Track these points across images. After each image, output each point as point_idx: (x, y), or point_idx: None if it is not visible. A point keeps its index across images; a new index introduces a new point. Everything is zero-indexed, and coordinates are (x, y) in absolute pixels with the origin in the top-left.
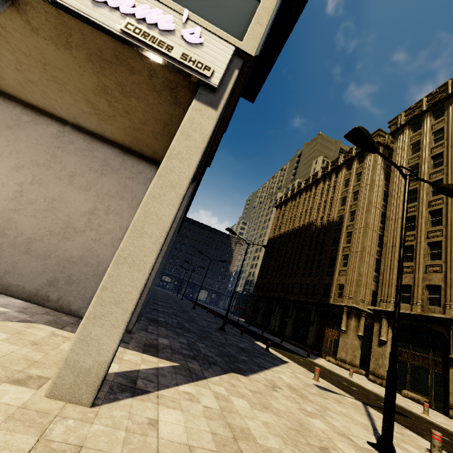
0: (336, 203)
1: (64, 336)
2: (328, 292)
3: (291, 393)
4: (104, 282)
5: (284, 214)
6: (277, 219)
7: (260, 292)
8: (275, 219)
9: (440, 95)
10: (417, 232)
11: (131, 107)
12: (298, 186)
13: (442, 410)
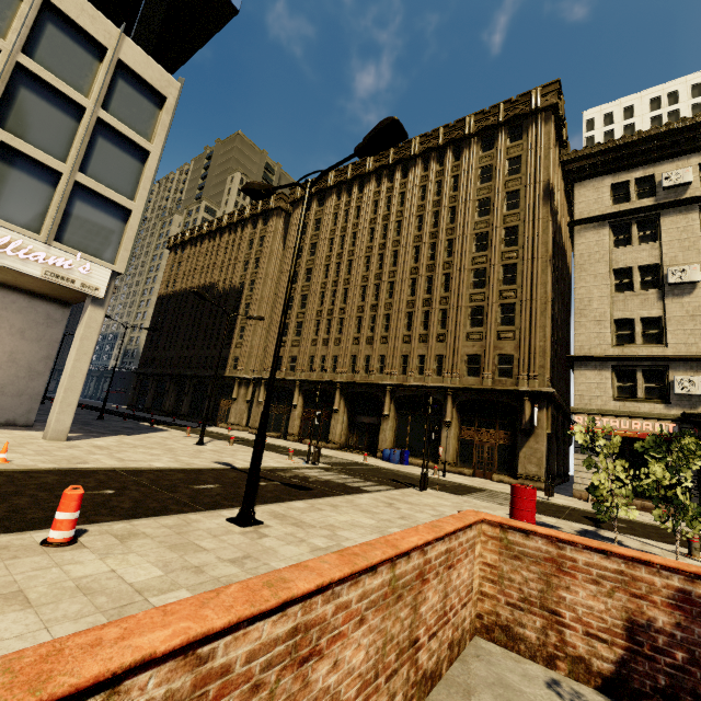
0: (239, 266)
1: (6, 431)
2: (226, 365)
3: (162, 438)
4: (61, 399)
5: (181, 262)
6: (171, 267)
7: (149, 369)
8: (168, 267)
9: (324, 184)
10: (292, 312)
11: (22, 278)
12: (199, 227)
13: (286, 438)
